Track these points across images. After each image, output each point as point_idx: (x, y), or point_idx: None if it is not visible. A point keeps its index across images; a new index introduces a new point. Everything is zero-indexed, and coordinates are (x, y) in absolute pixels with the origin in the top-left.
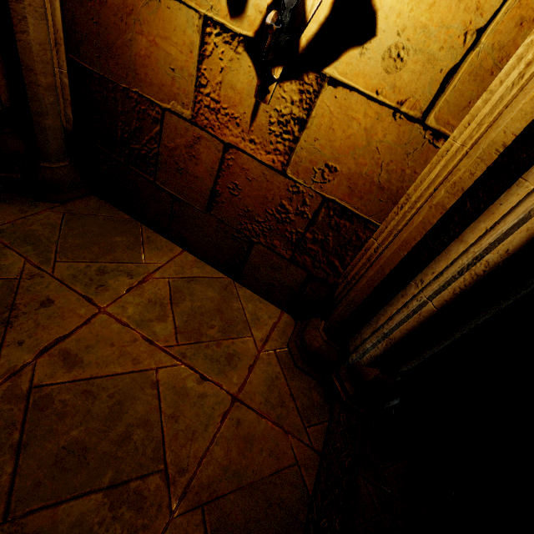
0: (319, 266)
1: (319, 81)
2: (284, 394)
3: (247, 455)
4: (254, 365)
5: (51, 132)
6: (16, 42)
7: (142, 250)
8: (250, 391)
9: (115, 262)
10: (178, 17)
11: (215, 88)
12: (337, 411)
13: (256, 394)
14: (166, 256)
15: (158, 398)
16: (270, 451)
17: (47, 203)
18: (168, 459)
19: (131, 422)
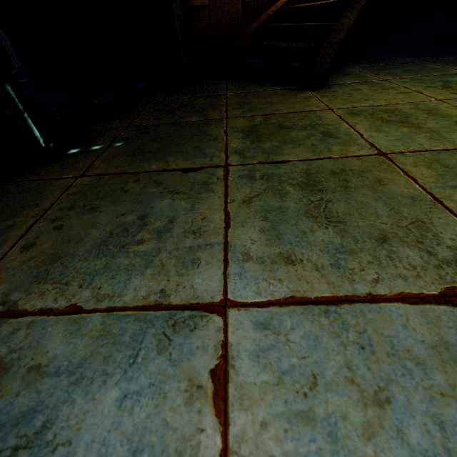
0: None
1: None
2: None
3: None
4: None
5: None
6: None
7: None
8: None
9: None
10: None
11: None
12: None
13: None
14: None
15: None
16: None
17: None
18: None
19: None
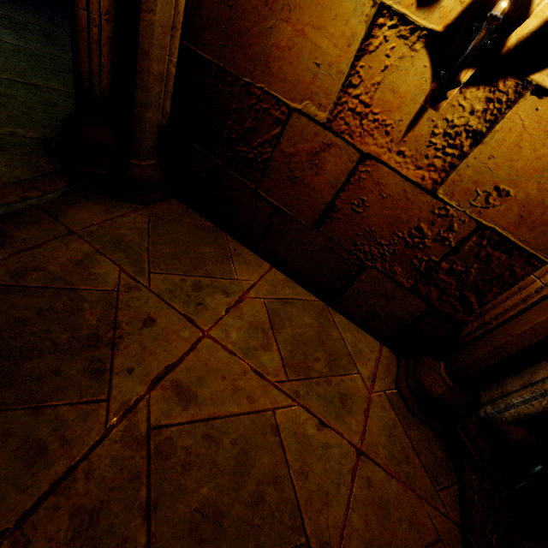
0: (448, 300)
1: (520, 89)
2: (406, 447)
3: (387, 527)
4: (368, 409)
5: (149, 126)
6: (139, 22)
7: (232, 264)
8: (372, 442)
9: (208, 276)
10: (343, 3)
11: (369, 90)
12: (468, 473)
13: (379, 446)
14: (256, 272)
15: (281, 447)
16: (409, 522)
17: (130, 204)
18: (307, 529)
19: (260, 478)
